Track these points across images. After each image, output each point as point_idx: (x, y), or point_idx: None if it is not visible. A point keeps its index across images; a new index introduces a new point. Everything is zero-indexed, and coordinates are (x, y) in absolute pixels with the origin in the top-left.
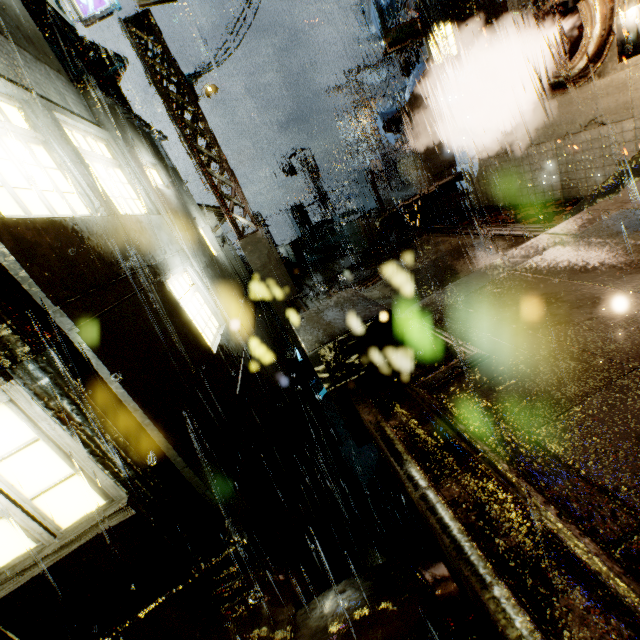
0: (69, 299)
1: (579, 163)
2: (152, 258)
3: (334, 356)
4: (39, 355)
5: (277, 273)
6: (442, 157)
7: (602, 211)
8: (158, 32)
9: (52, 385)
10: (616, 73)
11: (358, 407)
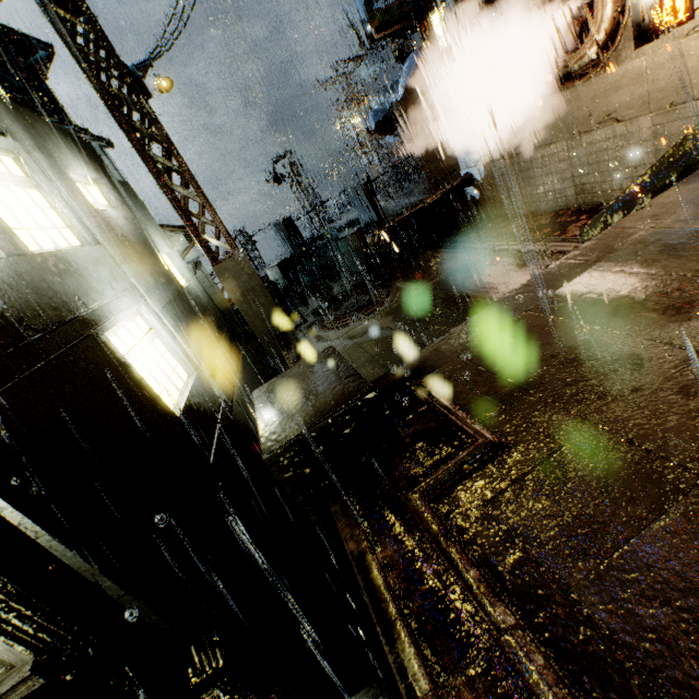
0: None
1: (593, 165)
2: (83, 306)
3: (302, 456)
4: None
5: (262, 302)
6: (444, 160)
7: (629, 230)
8: (87, 11)
9: None
10: (631, 62)
11: (338, 524)
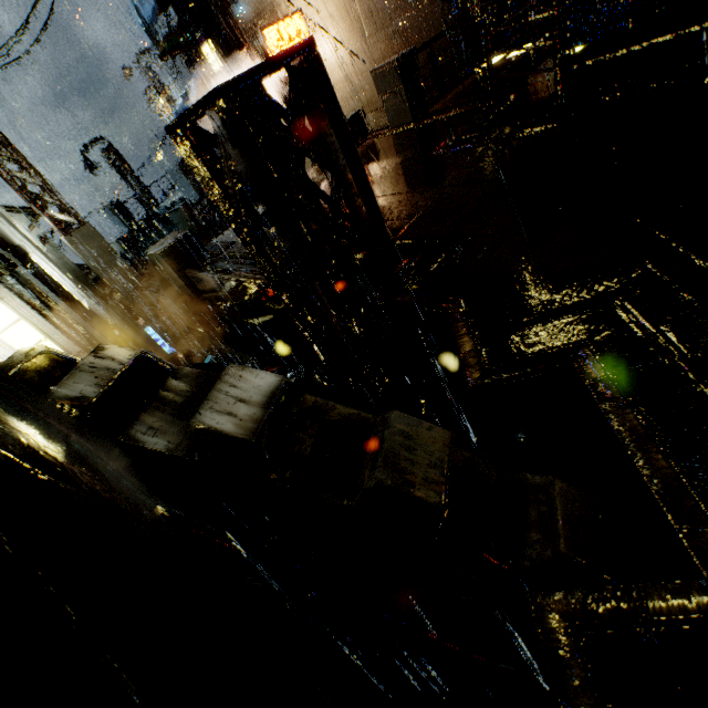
0: (6, 250)
1: None
2: (14, 242)
3: (172, 253)
4: (12, 272)
5: (115, 263)
6: None
7: None
8: None
9: (23, 288)
10: None
11: (189, 272)
